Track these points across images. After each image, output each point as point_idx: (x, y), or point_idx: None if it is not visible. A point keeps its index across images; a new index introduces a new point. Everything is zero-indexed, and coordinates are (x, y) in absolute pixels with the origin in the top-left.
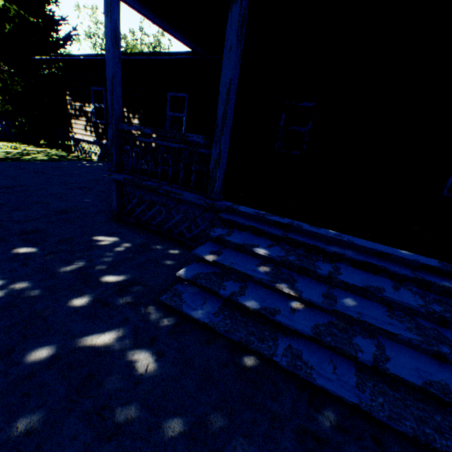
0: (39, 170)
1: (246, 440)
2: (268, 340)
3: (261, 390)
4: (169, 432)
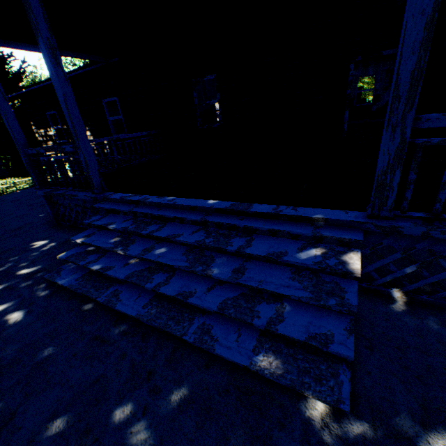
0: (16, 199)
1: (54, 348)
2: (103, 289)
3: (86, 320)
4: (8, 351)
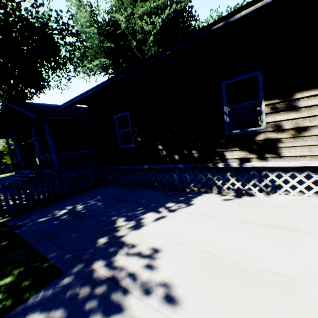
0: None
1: None
2: None
3: None
4: None
